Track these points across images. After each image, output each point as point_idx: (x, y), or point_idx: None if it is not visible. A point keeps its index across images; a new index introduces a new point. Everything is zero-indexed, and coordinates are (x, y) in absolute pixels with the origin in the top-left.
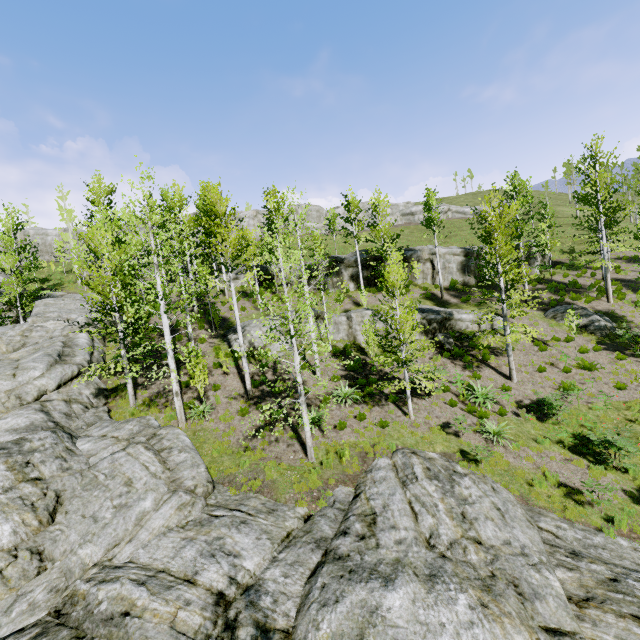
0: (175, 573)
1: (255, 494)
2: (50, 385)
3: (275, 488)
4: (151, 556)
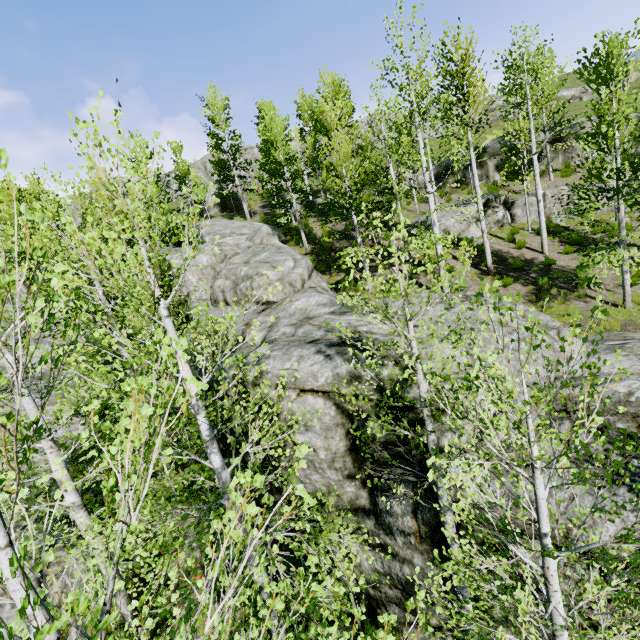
0: None
1: (618, 332)
2: (304, 275)
3: None
4: (613, 367)
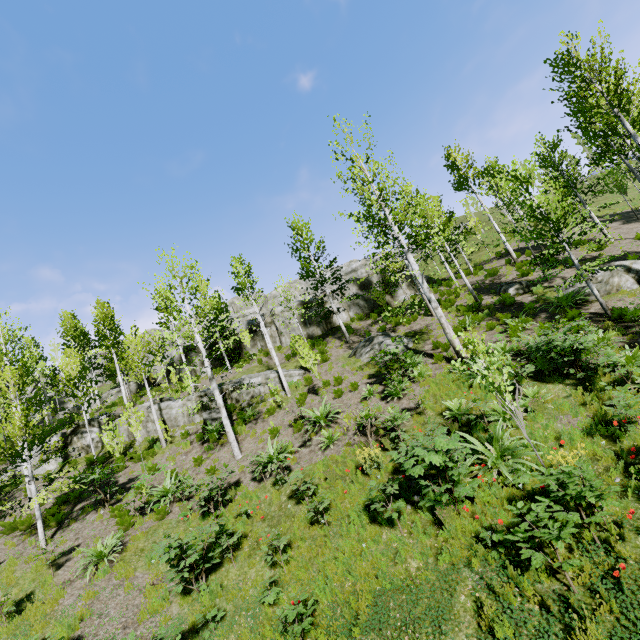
0: None
1: None
2: None
3: None
4: None
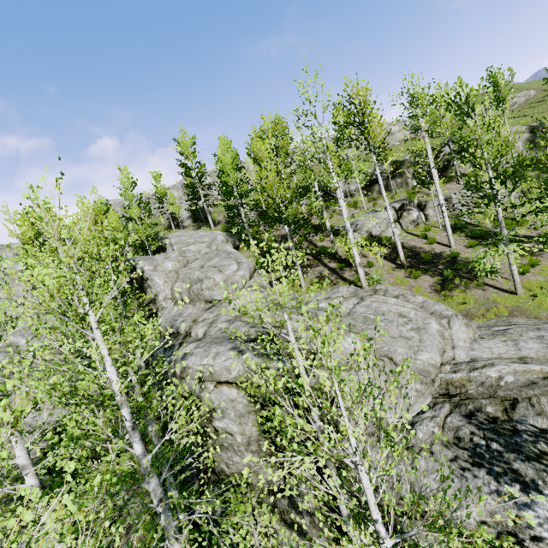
0: (538, 357)
1: (507, 318)
2: (246, 276)
3: (526, 310)
4: (491, 353)
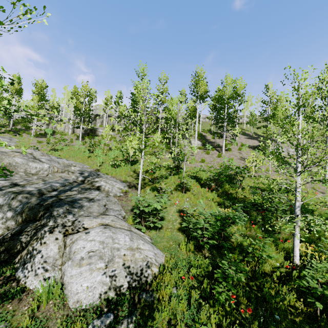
0: None
1: None
2: None
3: None
4: None
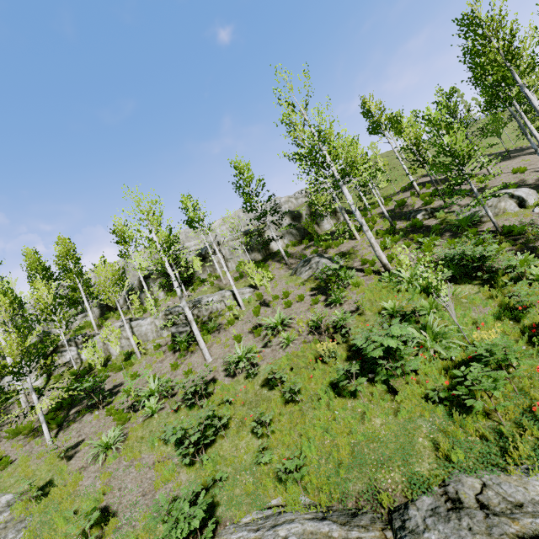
0: None
1: None
2: None
3: None
4: None
